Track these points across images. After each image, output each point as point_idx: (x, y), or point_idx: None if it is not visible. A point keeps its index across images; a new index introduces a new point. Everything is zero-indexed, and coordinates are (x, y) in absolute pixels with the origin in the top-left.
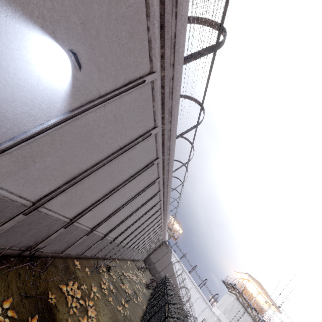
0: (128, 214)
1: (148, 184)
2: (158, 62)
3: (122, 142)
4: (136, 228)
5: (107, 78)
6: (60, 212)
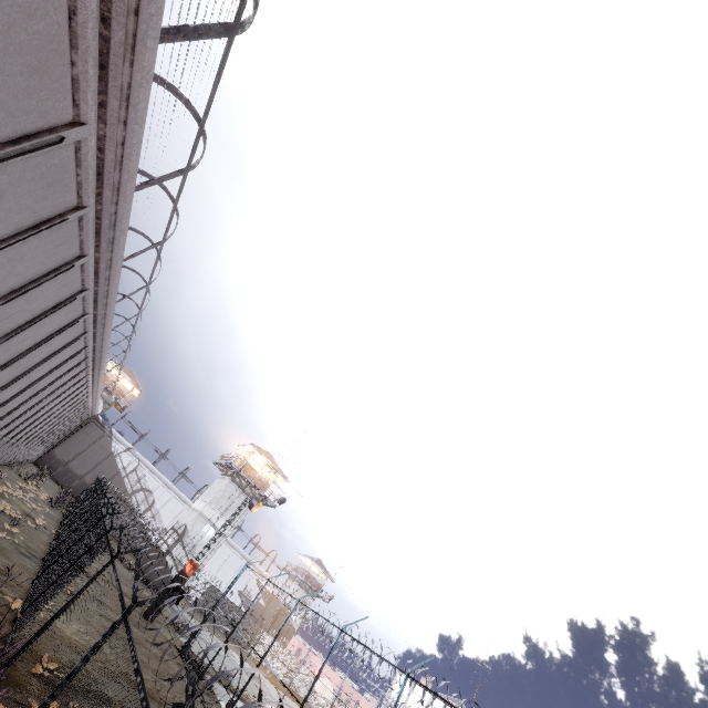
0: (9, 378)
1: (61, 327)
2: (93, 199)
3: (18, 283)
4: (25, 401)
5: (6, 226)
6: None
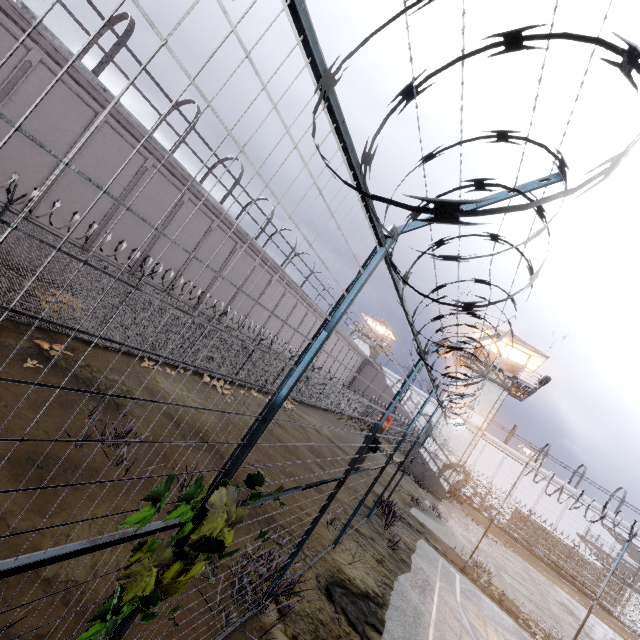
0: (146, 235)
1: (134, 173)
2: None
3: None
4: (210, 282)
5: None
6: None
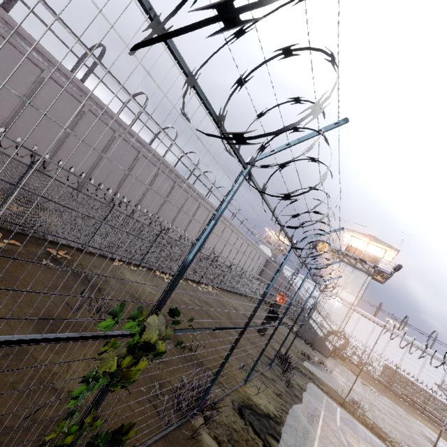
0: (116, 180)
1: (107, 141)
2: None
3: (21, 89)
4: (158, 209)
5: None
6: (20, 159)
